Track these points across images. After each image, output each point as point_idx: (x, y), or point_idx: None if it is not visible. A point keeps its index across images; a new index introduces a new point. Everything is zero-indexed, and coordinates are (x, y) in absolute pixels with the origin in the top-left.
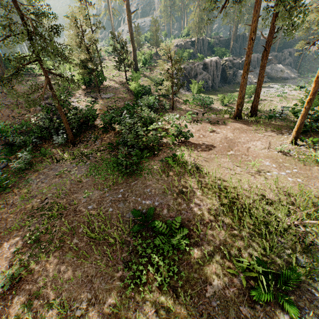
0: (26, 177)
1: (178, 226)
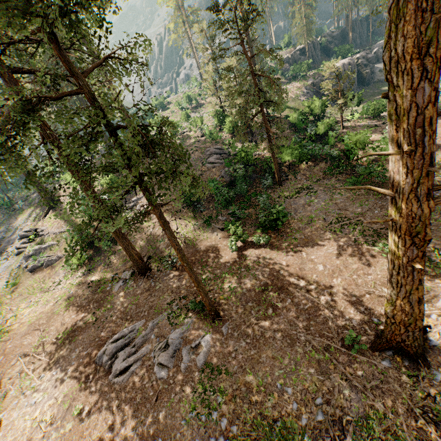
0: None
1: None
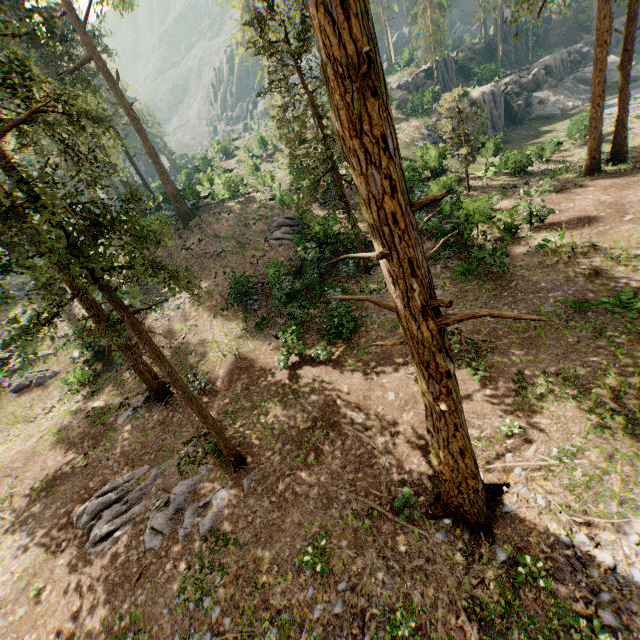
0: (356, 316)
1: (631, 295)
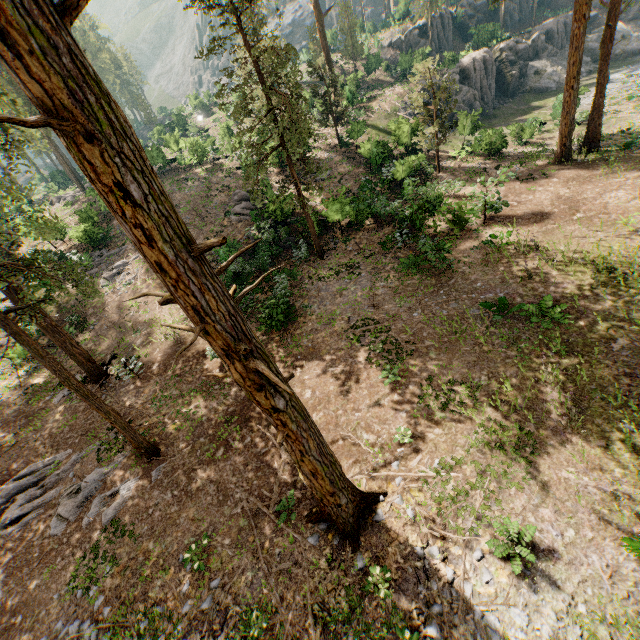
0: (299, 304)
1: (551, 304)
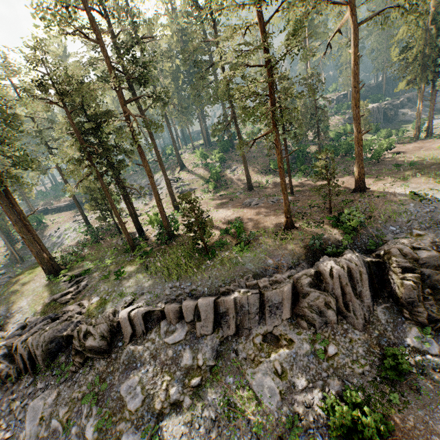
0: None
1: (413, 162)
